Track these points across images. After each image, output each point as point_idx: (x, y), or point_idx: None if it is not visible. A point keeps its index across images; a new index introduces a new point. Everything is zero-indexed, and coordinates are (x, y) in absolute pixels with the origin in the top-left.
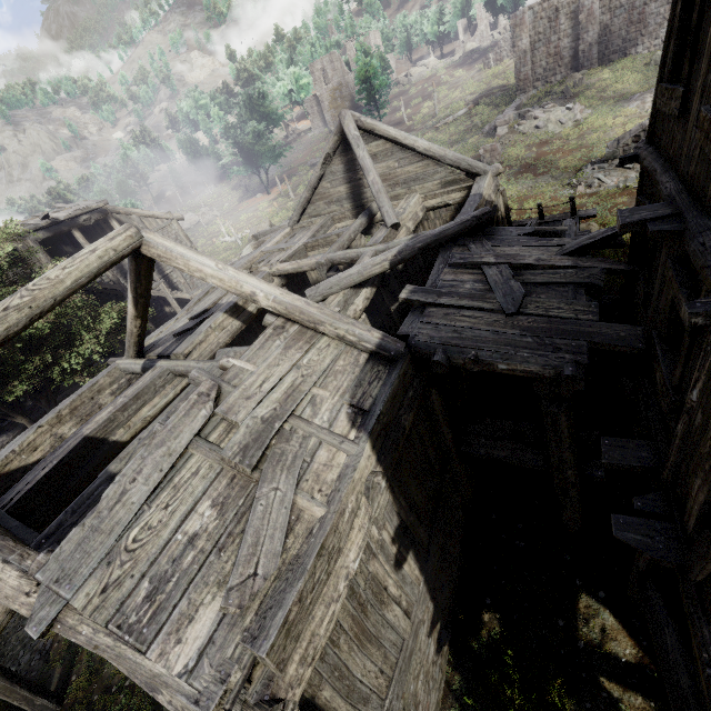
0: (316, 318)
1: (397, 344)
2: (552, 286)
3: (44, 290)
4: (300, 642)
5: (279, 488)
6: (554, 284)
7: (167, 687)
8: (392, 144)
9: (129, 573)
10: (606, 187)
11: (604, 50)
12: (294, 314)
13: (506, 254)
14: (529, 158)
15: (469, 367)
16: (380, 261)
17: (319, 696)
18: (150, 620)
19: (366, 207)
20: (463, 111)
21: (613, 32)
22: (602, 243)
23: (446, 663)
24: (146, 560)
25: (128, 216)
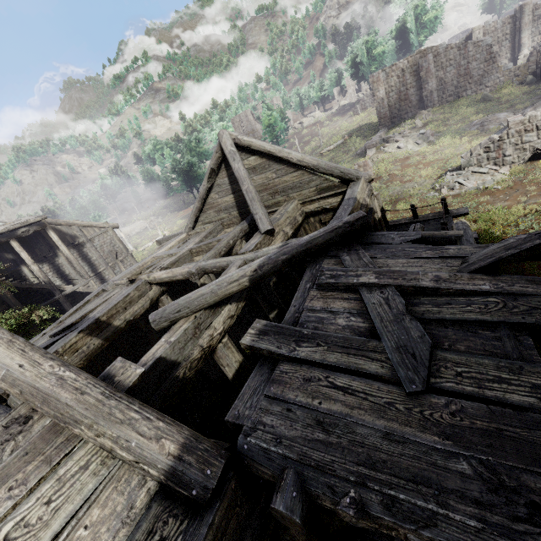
0: (66, 412)
1: (204, 471)
2: (471, 325)
3: None
4: None
5: None
6: (474, 323)
7: None
8: (268, 158)
9: None
10: (466, 189)
11: (442, 95)
12: (35, 404)
13: (390, 271)
14: (395, 170)
15: (347, 518)
16: (237, 277)
17: None
18: None
19: (250, 213)
20: (341, 141)
21: (447, 82)
22: (528, 255)
23: None
24: None
25: (69, 226)
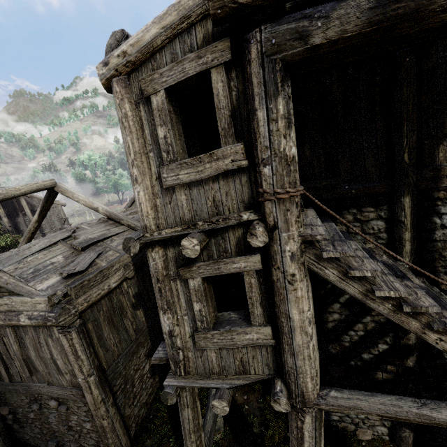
0: (121, 217)
1: None
2: None
3: (12, 191)
4: (85, 294)
5: (90, 255)
6: None
7: (32, 294)
8: None
9: (26, 266)
10: None
11: None
12: (112, 216)
13: None
14: None
15: None
16: None
17: (87, 324)
18: (31, 277)
19: None
20: None
21: None
22: None
23: (156, 388)
24: (33, 265)
25: (32, 198)
